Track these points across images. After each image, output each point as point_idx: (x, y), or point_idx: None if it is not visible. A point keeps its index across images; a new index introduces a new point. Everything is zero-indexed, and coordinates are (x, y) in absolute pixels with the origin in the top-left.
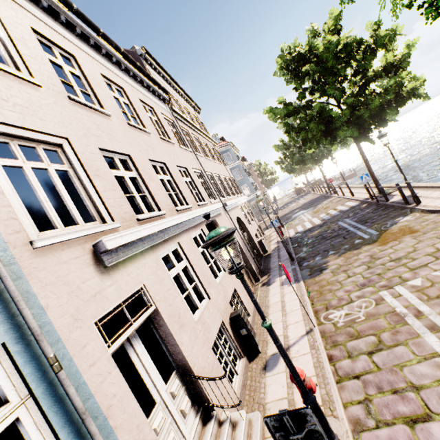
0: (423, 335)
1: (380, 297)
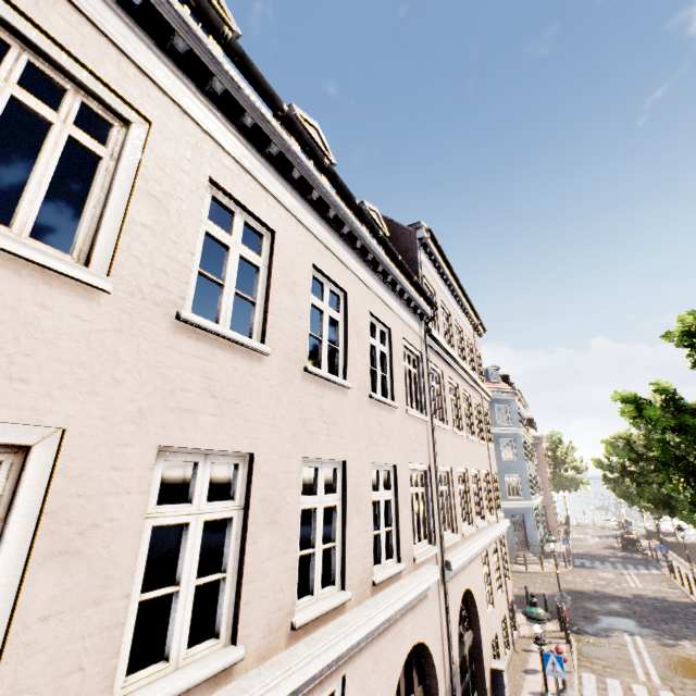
0: None
1: None
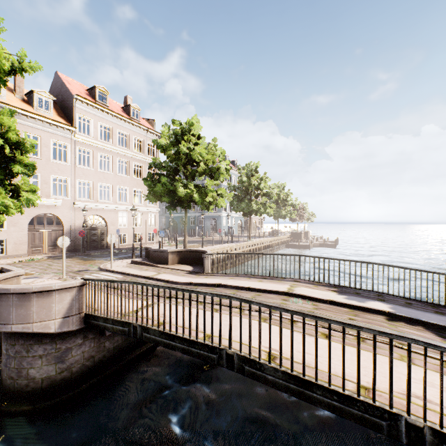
0: None
1: None
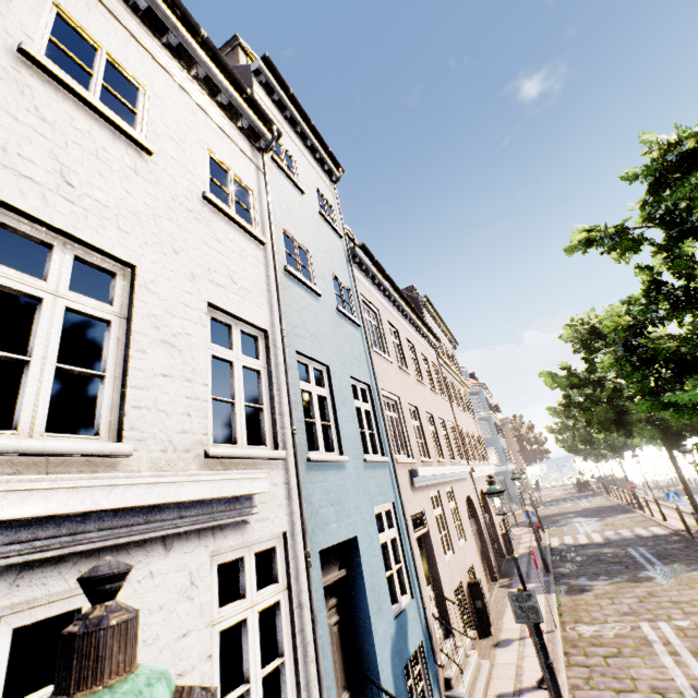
0: (661, 655)
1: (638, 625)
